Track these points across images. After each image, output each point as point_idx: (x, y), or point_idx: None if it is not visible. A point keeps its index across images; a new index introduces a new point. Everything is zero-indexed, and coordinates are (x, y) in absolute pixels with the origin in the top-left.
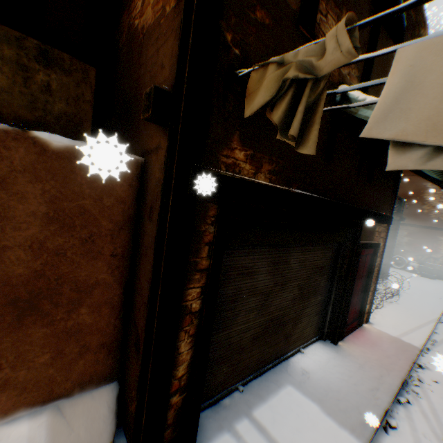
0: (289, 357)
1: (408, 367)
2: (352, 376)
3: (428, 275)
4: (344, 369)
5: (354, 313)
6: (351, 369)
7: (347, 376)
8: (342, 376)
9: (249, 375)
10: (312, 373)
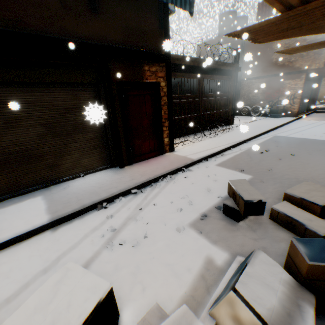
0: (66, 181)
1: (166, 171)
2: (105, 183)
3: (275, 115)
4: (103, 181)
5: (152, 146)
6: (110, 180)
7: (100, 184)
8: (96, 185)
9: (6, 195)
10: (71, 187)
